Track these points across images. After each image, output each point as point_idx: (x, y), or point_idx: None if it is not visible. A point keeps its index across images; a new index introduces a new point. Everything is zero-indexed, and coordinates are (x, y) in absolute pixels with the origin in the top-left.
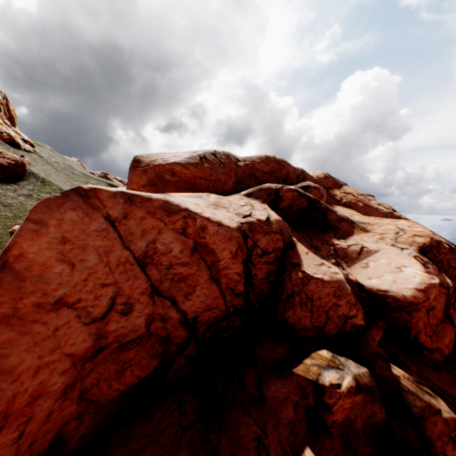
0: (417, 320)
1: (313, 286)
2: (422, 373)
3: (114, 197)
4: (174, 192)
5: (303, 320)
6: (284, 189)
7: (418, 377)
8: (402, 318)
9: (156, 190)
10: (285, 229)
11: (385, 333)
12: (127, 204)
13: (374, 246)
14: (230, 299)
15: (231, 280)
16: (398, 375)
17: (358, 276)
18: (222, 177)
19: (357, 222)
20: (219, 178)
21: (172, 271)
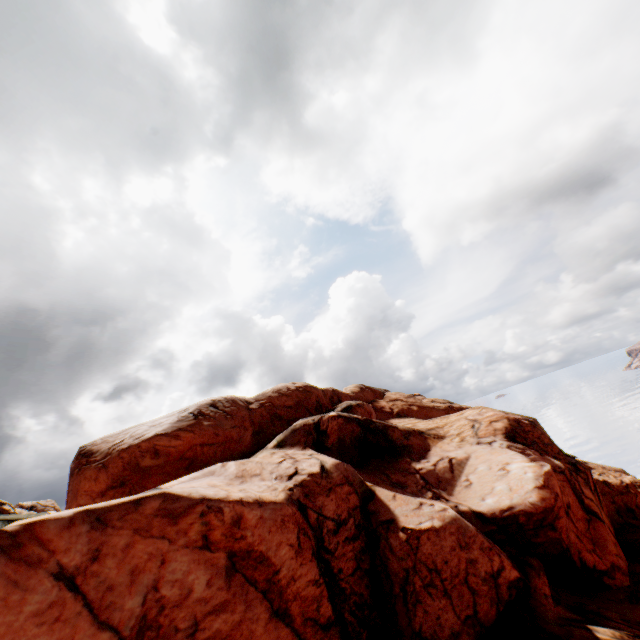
0: (567, 533)
1: (428, 546)
2: (628, 617)
3: (70, 525)
4: (162, 482)
5: (444, 618)
6: (325, 419)
7: (630, 628)
8: (551, 539)
9: (127, 492)
10: (350, 473)
11: (548, 578)
12: (97, 529)
13: (461, 453)
14: None
15: (308, 600)
16: (609, 639)
17: (469, 503)
18: (234, 433)
19: (425, 430)
20: (229, 435)
21: (199, 635)
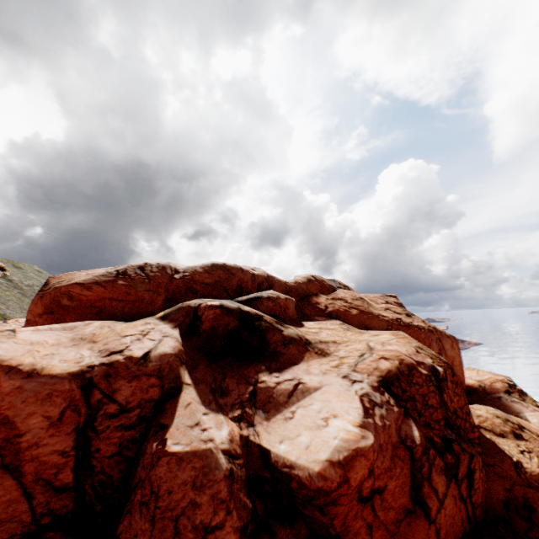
0: (346, 521)
1: (163, 469)
2: None
3: None
4: (76, 319)
5: None
6: (202, 307)
7: None
8: (318, 519)
9: (55, 319)
10: (170, 367)
11: None
12: None
13: (316, 381)
14: (44, 500)
15: (48, 464)
16: None
17: (269, 437)
18: (147, 295)
19: (315, 342)
20: (141, 296)
21: None
